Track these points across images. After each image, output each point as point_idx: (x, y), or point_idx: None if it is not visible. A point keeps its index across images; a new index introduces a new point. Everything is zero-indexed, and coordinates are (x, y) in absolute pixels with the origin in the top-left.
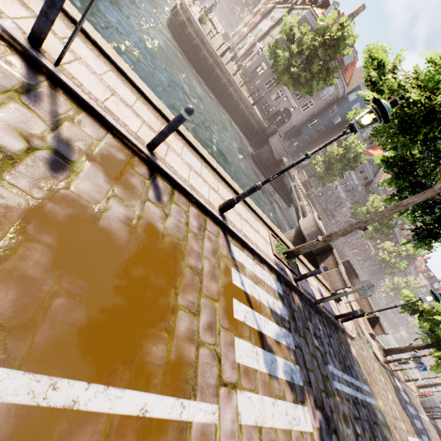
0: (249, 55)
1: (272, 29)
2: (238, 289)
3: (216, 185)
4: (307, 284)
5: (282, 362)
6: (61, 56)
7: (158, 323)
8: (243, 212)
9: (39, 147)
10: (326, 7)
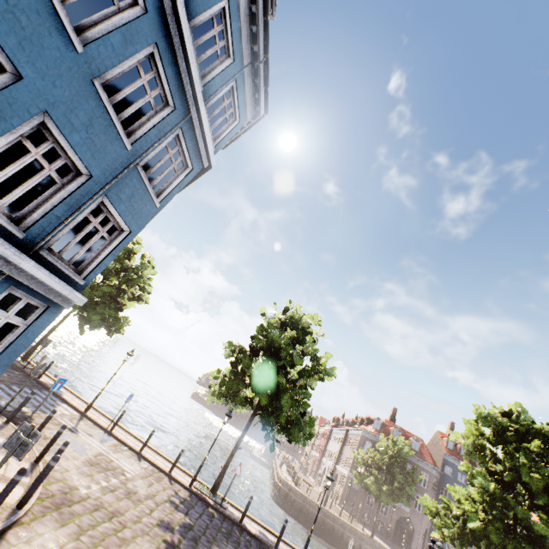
0: (334, 479)
1: (342, 449)
2: None
3: None
4: None
5: None
6: None
7: None
8: None
9: None
10: (372, 421)
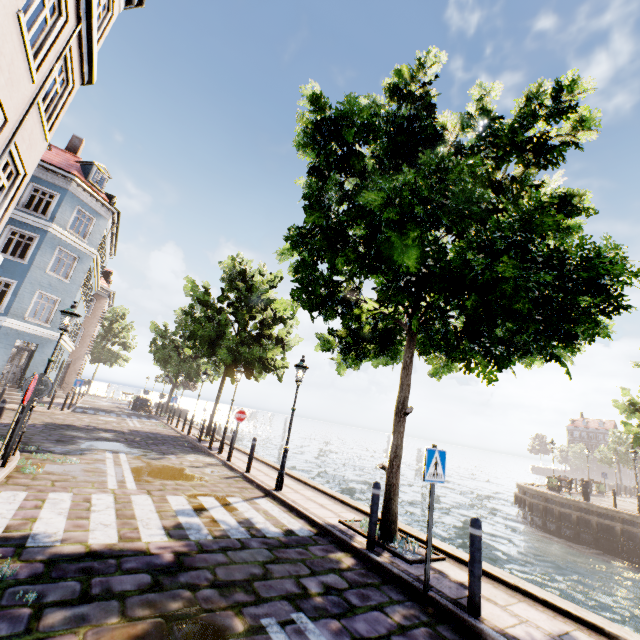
0: None
1: None
2: (226, 499)
3: (301, 489)
4: (449, 584)
5: (196, 521)
6: (230, 456)
7: (161, 478)
8: (324, 502)
9: (193, 465)
10: None
